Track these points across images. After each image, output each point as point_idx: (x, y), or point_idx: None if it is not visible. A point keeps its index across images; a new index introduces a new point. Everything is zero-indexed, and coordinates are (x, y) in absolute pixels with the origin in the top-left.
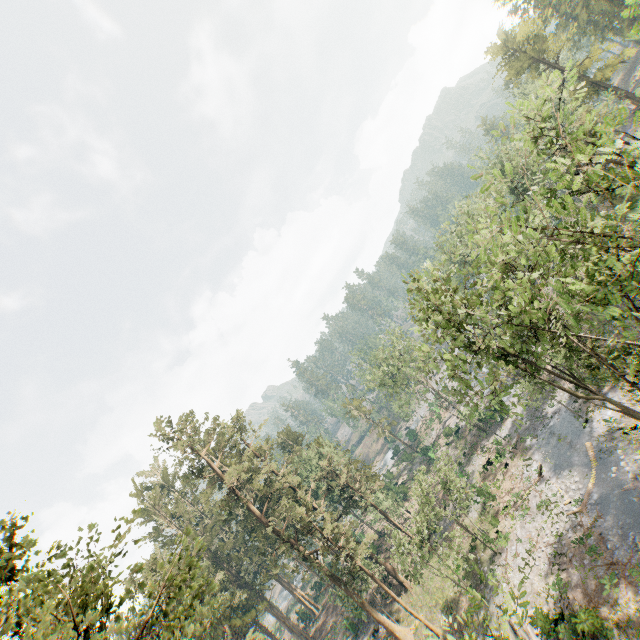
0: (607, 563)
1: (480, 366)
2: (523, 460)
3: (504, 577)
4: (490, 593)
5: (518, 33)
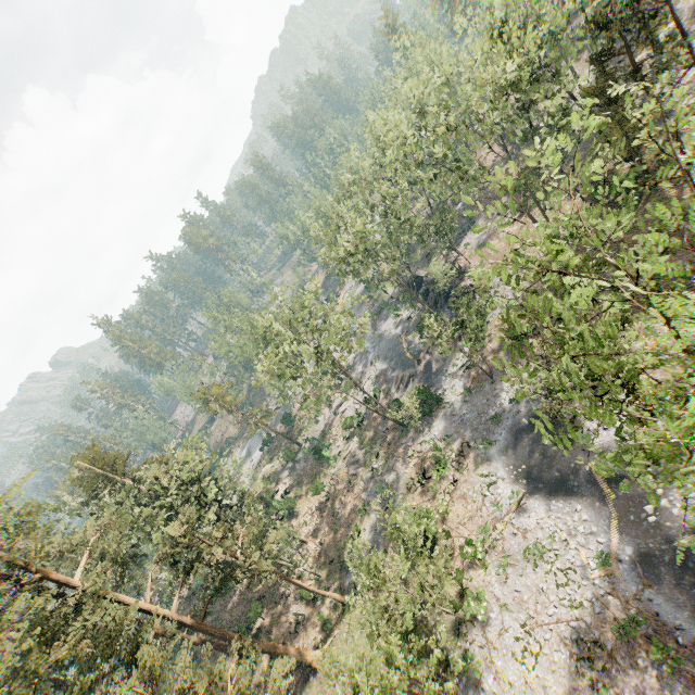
0: (687, 671)
1: None
2: (480, 476)
3: (490, 667)
4: (468, 692)
5: None
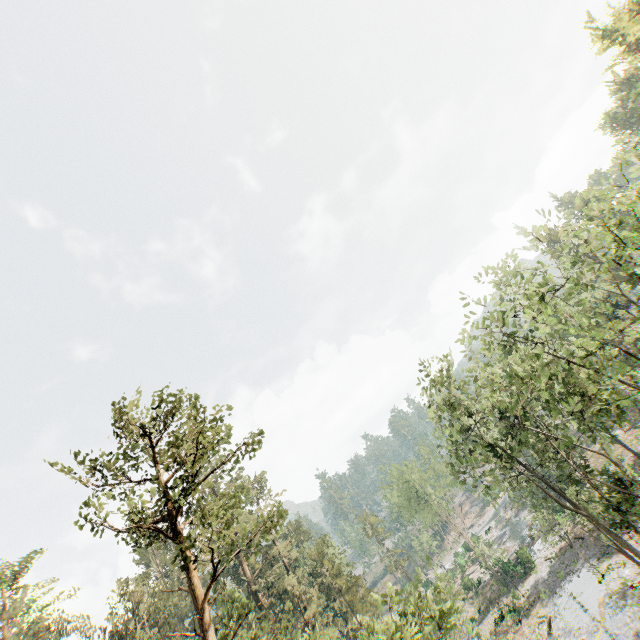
0: None
1: (473, 450)
2: (537, 616)
3: None
4: None
5: (560, 231)
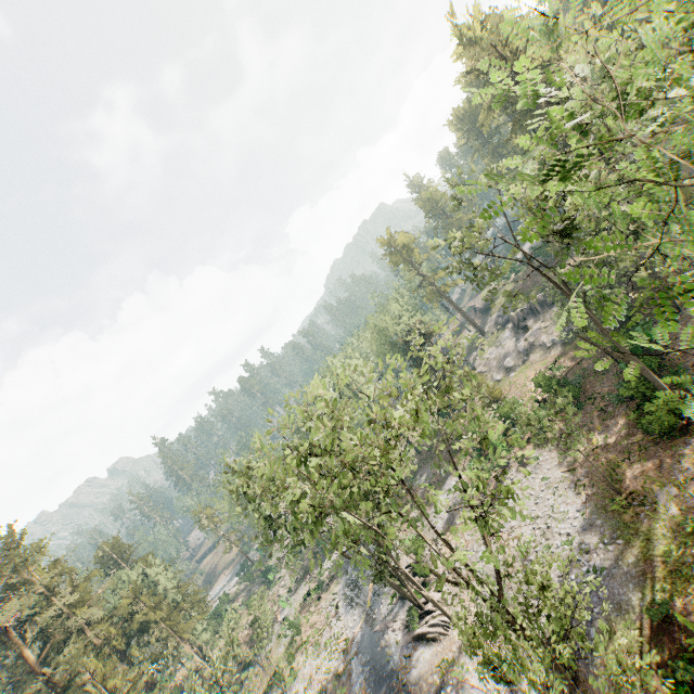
0: None
1: (279, 528)
2: (332, 594)
3: None
4: None
5: (399, 238)
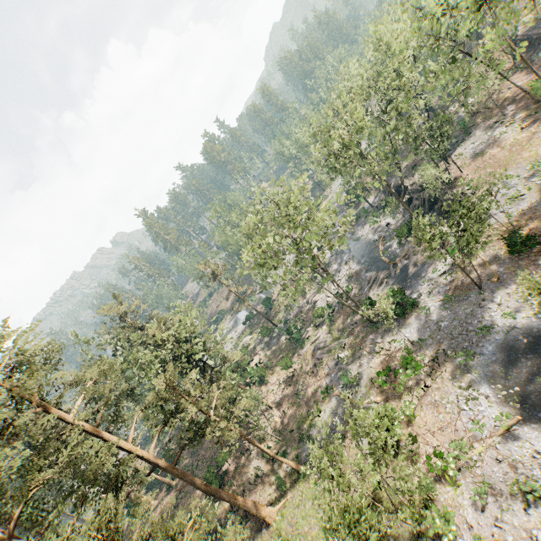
0: None
1: None
2: (457, 387)
3: None
4: None
5: None
